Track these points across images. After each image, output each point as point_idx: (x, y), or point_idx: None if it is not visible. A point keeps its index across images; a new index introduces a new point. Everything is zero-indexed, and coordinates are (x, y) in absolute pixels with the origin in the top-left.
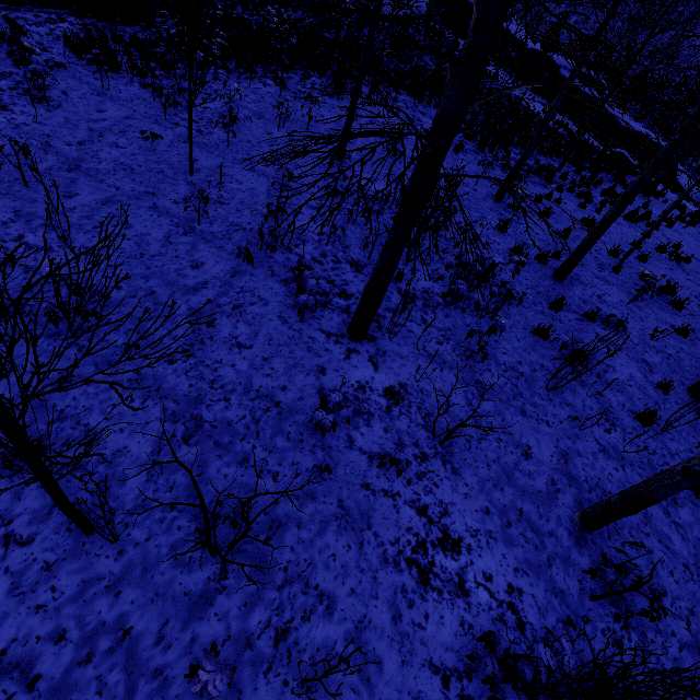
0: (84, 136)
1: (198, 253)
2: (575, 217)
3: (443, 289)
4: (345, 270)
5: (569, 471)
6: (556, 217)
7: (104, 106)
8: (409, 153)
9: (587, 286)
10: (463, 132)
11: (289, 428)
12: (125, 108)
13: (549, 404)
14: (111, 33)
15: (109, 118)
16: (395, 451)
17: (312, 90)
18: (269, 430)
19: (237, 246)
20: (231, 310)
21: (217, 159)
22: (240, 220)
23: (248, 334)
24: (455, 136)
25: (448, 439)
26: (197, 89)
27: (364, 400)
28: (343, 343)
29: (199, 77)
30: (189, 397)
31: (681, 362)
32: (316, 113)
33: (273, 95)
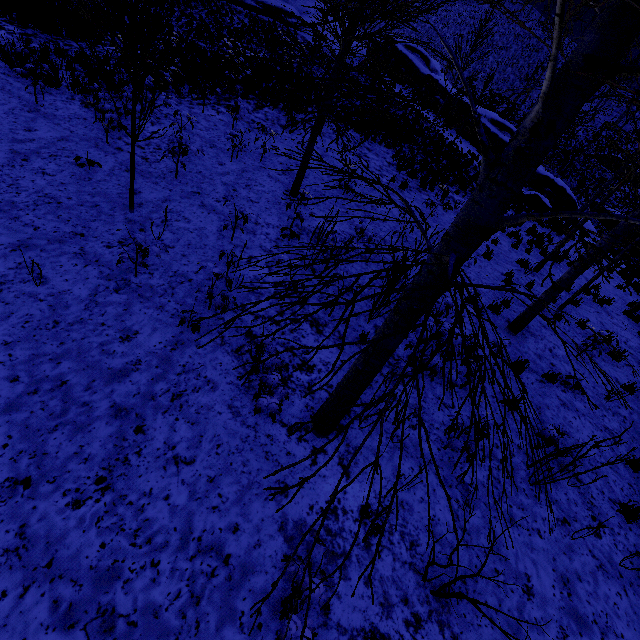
0: (4, 159)
1: (131, 317)
2: (511, 257)
3: (408, 350)
4: (304, 332)
5: (575, 610)
6: (495, 258)
7: (35, 124)
8: (360, 190)
9: (538, 337)
10: (405, 170)
11: (242, 604)
12: (60, 128)
13: (535, 503)
14: (53, 46)
15: (39, 139)
16: (381, 618)
17: (265, 120)
18: (214, 614)
19: (181, 305)
20: (168, 401)
21: (163, 191)
22: (185, 268)
23: (190, 439)
24: (399, 173)
25: (448, 597)
26: (142, 123)
27: (338, 533)
28: (308, 440)
29: (149, 99)
30: (98, 570)
31: (636, 426)
32: (269, 144)
33: (227, 123)
